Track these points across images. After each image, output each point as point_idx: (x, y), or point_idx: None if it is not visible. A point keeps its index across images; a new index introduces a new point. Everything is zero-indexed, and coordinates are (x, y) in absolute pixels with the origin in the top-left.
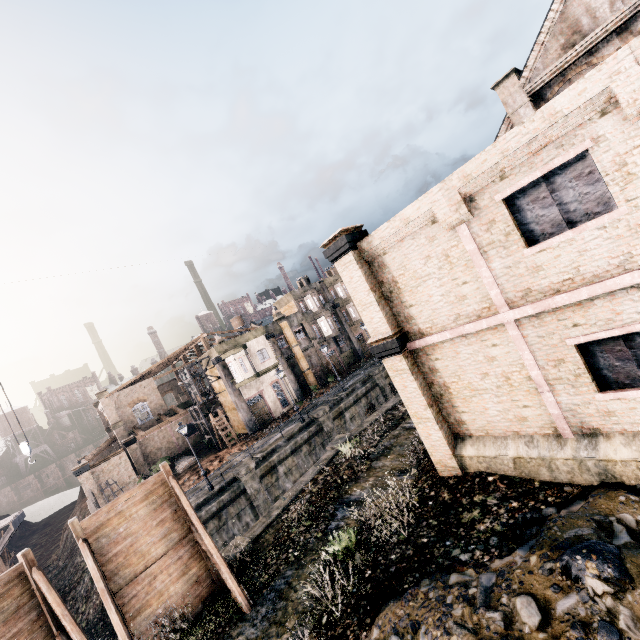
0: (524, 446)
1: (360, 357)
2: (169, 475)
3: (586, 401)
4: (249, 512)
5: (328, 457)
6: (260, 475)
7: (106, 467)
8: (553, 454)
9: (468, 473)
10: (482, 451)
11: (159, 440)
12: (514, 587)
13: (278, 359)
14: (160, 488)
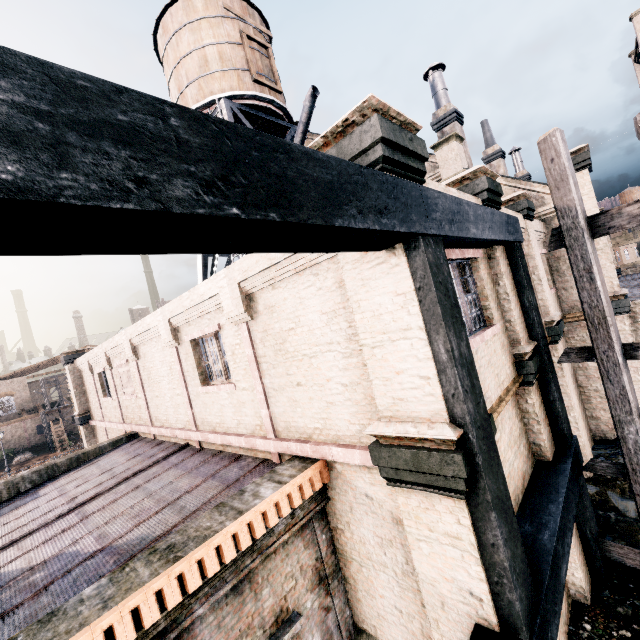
0: None
1: None
2: None
3: None
4: None
5: None
6: None
7: None
8: None
9: None
10: None
11: (11, 433)
12: None
13: None
14: None
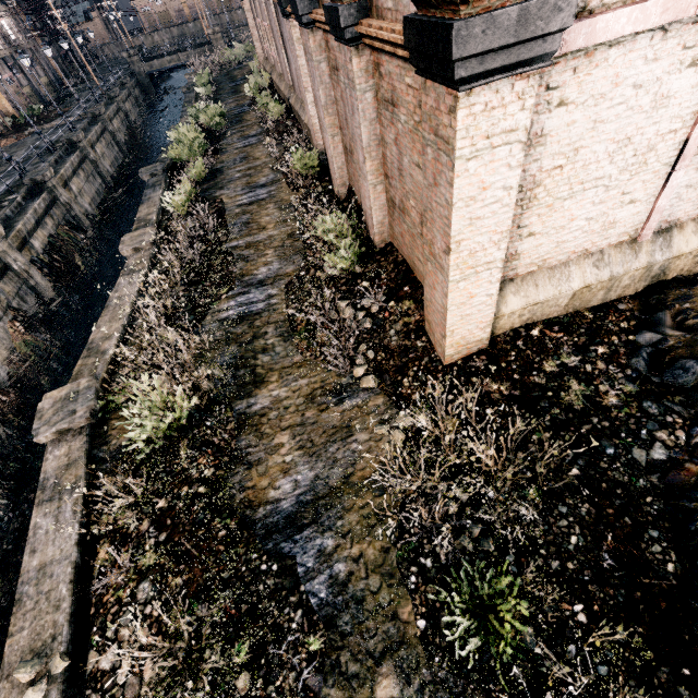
0: (593, 269)
1: None
2: None
3: None
4: None
5: (73, 458)
6: None
7: None
8: (628, 268)
9: (495, 340)
10: (534, 297)
11: None
12: None
13: None
14: None
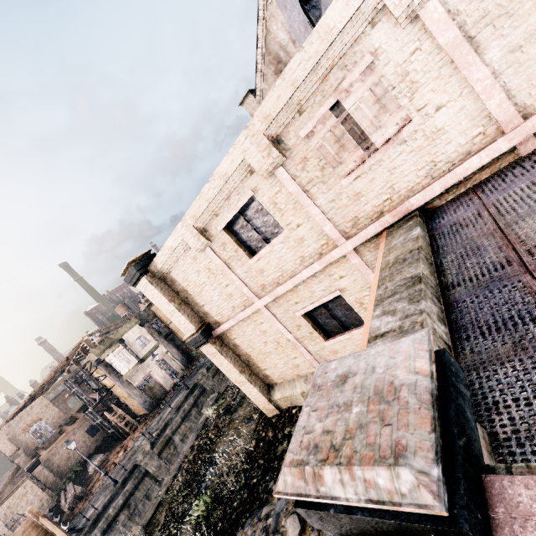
0: (304, 384)
1: None
2: (38, 516)
3: (322, 347)
4: (156, 488)
5: (203, 420)
6: (158, 452)
7: (11, 503)
8: None
9: (282, 410)
10: (284, 393)
11: (65, 451)
12: (290, 508)
13: (157, 340)
14: (32, 532)
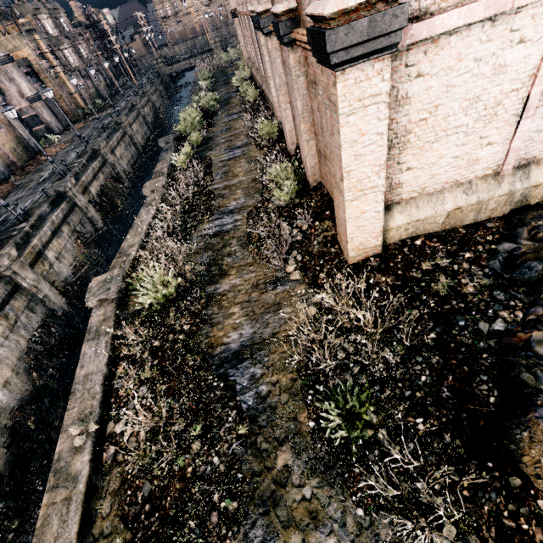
0: (463, 195)
1: (5, 174)
2: None
3: None
4: None
5: (107, 316)
6: None
7: None
8: (492, 194)
9: (387, 247)
10: (416, 215)
11: None
12: None
13: None
14: None
